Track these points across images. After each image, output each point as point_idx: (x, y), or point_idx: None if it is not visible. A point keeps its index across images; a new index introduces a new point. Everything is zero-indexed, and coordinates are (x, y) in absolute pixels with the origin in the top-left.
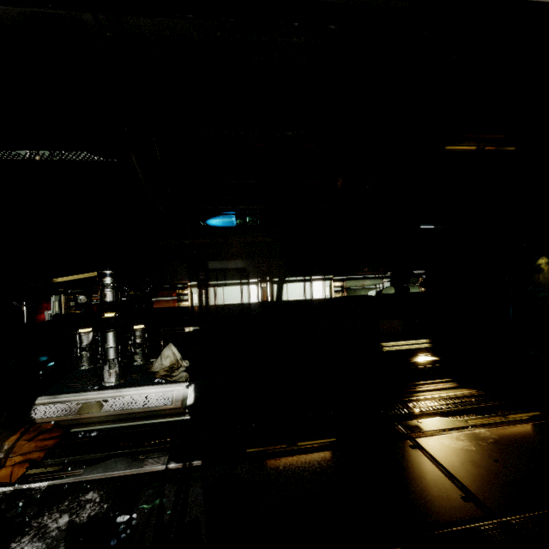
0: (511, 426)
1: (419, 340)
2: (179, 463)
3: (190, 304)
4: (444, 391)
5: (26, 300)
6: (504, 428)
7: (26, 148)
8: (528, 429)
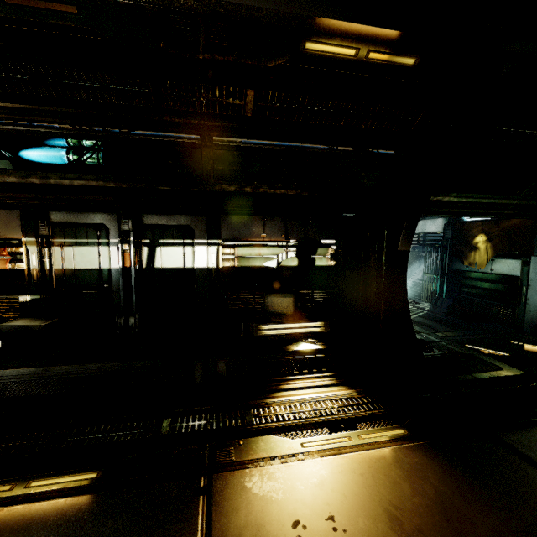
0: (357, 454)
1: (310, 322)
2: None
3: (26, 266)
4: (312, 391)
5: None
6: (346, 457)
7: None
8: (376, 459)
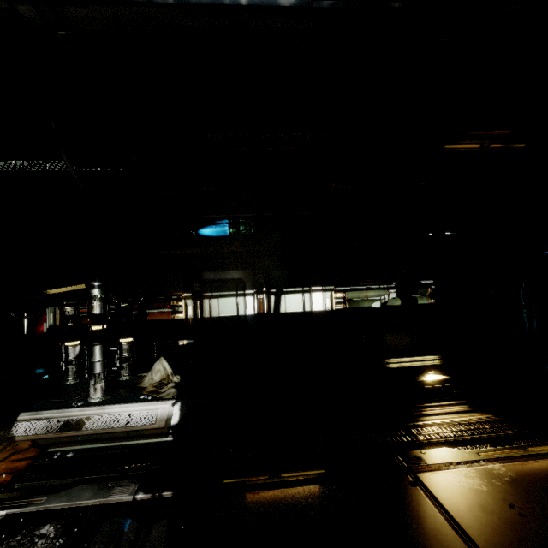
0: (532, 461)
1: (427, 356)
2: (148, 494)
3: (185, 316)
4: (455, 415)
5: (27, 312)
6: (523, 463)
7: (3, 159)
8: None
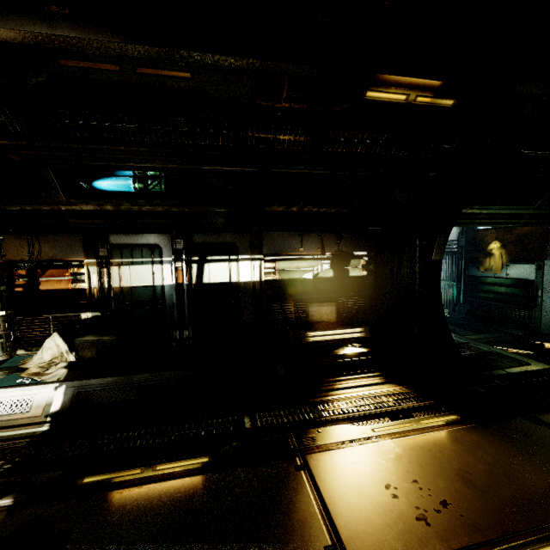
0: (421, 435)
1: (351, 328)
2: None
3: (88, 285)
4: (365, 388)
5: None
6: (412, 438)
7: None
8: (438, 438)
